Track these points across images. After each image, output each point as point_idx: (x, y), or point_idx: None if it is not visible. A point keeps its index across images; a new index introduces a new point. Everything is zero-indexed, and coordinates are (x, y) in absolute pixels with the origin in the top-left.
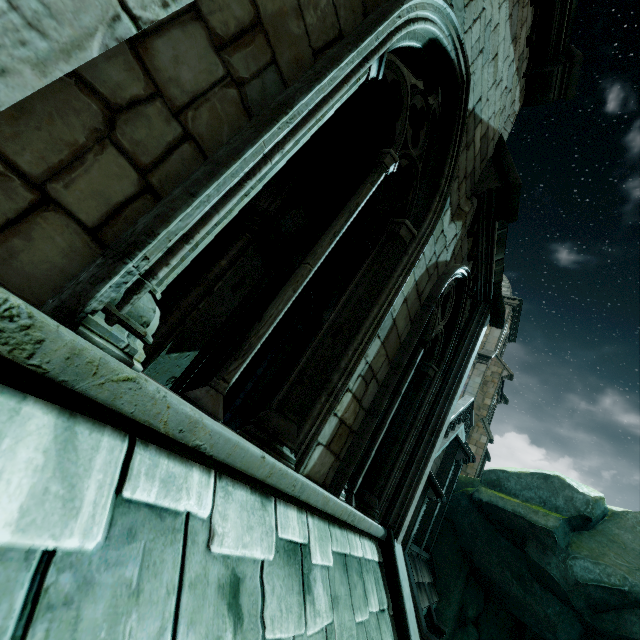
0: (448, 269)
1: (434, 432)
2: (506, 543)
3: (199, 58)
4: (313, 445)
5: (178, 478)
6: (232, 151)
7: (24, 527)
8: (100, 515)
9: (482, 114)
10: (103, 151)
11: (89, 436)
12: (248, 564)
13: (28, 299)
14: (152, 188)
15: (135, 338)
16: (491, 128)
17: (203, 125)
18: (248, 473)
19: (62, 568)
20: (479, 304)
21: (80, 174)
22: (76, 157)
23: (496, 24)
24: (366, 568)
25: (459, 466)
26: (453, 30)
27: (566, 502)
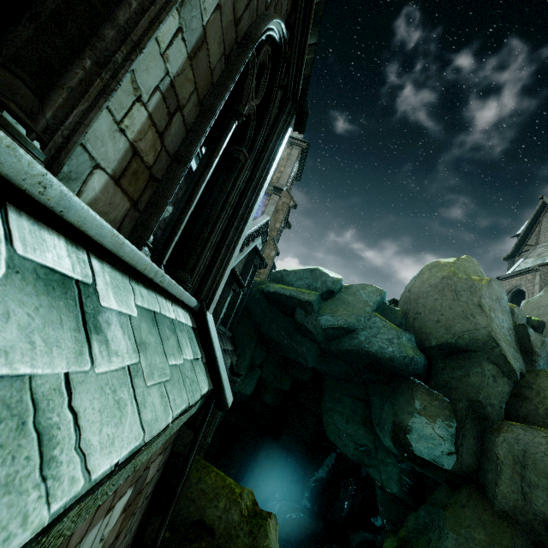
0: (268, 12)
1: (243, 220)
2: (283, 316)
3: None
4: (78, 140)
5: None
6: None
7: None
8: None
9: None
10: None
11: None
12: None
13: None
14: None
15: None
16: None
17: None
18: None
19: None
20: (288, 102)
21: None
22: None
23: None
24: (180, 328)
25: (255, 271)
26: None
27: (322, 284)
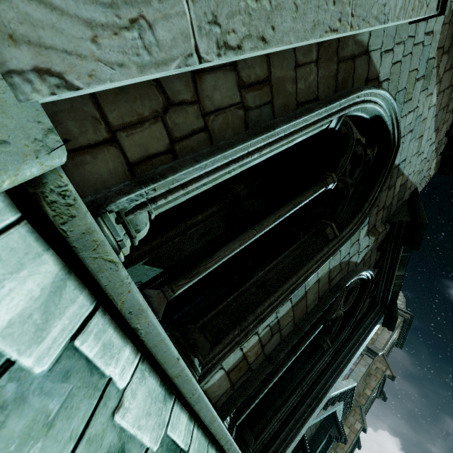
0: (357, 269)
1: (316, 398)
2: None
3: (228, 89)
4: (217, 366)
5: (115, 348)
6: (229, 143)
7: (5, 335)
8: (54, 350)
9: (404, 170)
10: (155, 123)
11: (73, 291)
12: (136, 445)
13: (78, 191)
14: (174, 151)
15: (128, 237)
16: (409, 181)
17: (217, 125)
18: (163, 367)
19: (12, 378)
20: (376, 305)
21: (138, 131)
22: (139, 122)
23: (425, 117)
24: None
25: (331, 442)
26: (393, 113)
27: None
